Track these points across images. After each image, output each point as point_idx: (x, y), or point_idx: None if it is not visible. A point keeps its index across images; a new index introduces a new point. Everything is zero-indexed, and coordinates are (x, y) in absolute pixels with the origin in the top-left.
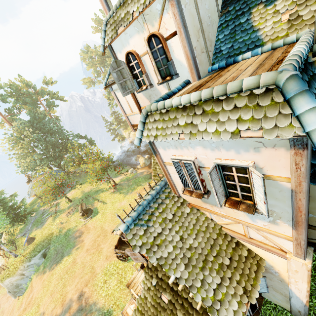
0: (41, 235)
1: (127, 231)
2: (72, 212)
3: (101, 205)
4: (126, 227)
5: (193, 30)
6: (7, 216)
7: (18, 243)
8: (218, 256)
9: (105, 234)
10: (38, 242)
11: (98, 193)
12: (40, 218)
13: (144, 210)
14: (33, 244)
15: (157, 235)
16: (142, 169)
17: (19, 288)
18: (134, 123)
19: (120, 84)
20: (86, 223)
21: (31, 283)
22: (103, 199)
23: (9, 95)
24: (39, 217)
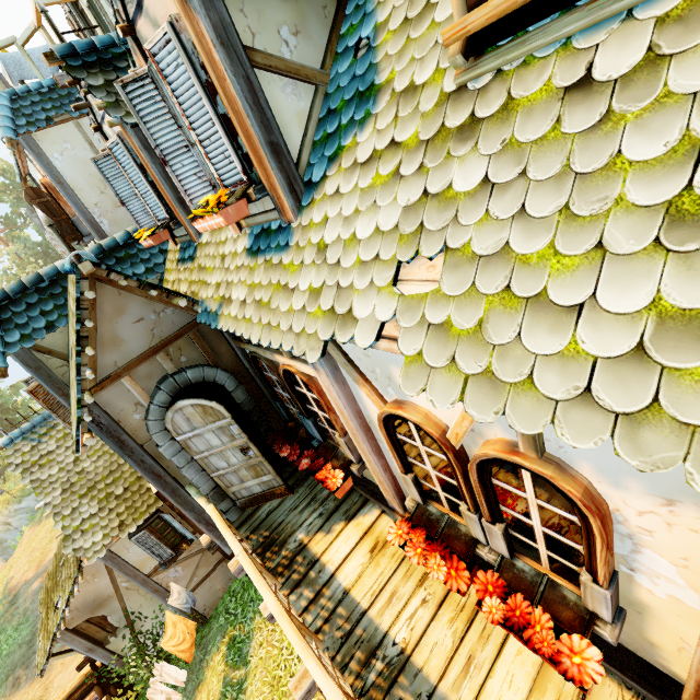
0: None
1: (10, 446)
2: None
3: None
4: (8, 440)
5: (89, 181)
6: None
7: (10, 472)
8: (113, 484)
9: None
10: None
11: None
12: None
13: (46, 421)
14: None
15: (46, 453)
16: None
17: (4, 545)
18: None
19: None
20: None
21: (22, 539)
22: None
23: (2, 190)
24: None
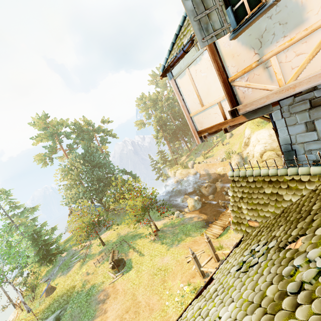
0: (63, 286)
1: None
2: (102, 260)
3: (137, 256)
4: None
5: None
6: (38, 252)
7: (38, 291)
8: None
9: (137, 310)
10: (57, 295)
11: (135, 238)
12: (69, 261)
13: None
14: (51, 297)
15: None
16: (191, 213)
17: None
18: (201, 127)
19: (197, 22)
20: (114, 281)
21: None
22: (140, 248)
23: (72, 132)
24: (68, 258)
